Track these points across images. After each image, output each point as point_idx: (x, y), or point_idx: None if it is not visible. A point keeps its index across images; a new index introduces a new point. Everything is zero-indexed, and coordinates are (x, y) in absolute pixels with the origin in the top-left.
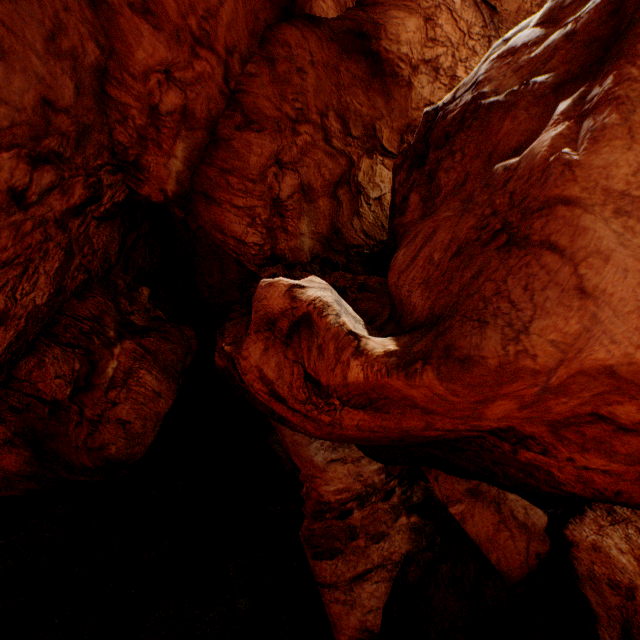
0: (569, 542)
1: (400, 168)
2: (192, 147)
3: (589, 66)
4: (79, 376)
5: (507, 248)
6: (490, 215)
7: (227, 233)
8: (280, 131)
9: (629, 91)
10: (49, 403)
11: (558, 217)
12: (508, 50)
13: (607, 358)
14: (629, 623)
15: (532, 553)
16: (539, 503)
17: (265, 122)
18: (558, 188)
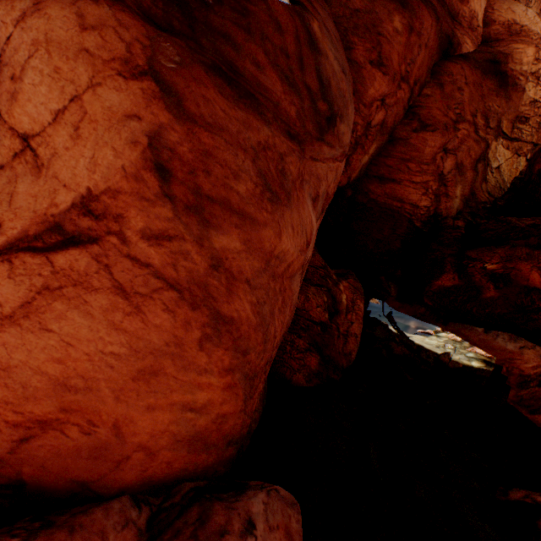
0: None
1: None
2: (378, 146)
3: None
4: (328, 305)
5: None
6: None
7: (404, 201)
8: (447, 129)
9: None
10: (318, 324)
11: None
12: None
13: None
14: None
15: None
16: None
17: (437, 125)
18: None
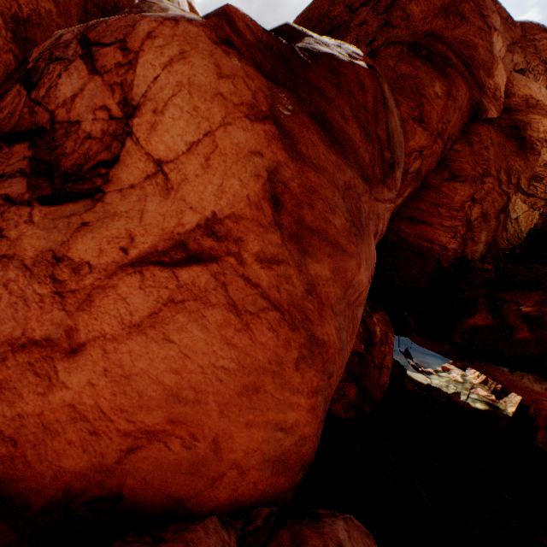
0: None
1: None
2: (411, 191)
3: None
4: (363, 336)
5: None
6: None
7: (434, 242)
8: (475, 182)
9: None
10: (355, 354)
11: None
12: None
13: None
14: None
15: None
16: None
17: (466, 177)
18: None
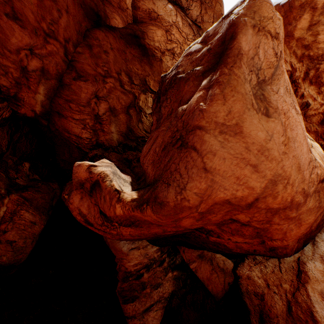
0: (238, 276)
1: (154, 101)
2: (49, 88)
3: (214, 65)
4: None
5: (181, 148)
6: (176, 131)
7: (71, 133)
8: (96, 81)
9: (224, 79)
10: None
11: (197, 135)
12: (189, 53)
13: (225, 196)
14: (262, 312)
15: (226, 283)
16: (230, 257)
17: (88, 76)
18: (197, 121)
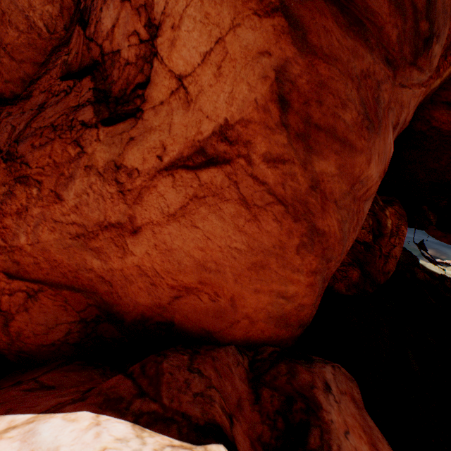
0: None
1: None
2: None
3: None
4: (372, 228)
5: None
6: None
7: None
8: None
9: None
10: (361, 244)
11: None
12: None
13: None
14: None
15: None
16: None
17: None
18: None
